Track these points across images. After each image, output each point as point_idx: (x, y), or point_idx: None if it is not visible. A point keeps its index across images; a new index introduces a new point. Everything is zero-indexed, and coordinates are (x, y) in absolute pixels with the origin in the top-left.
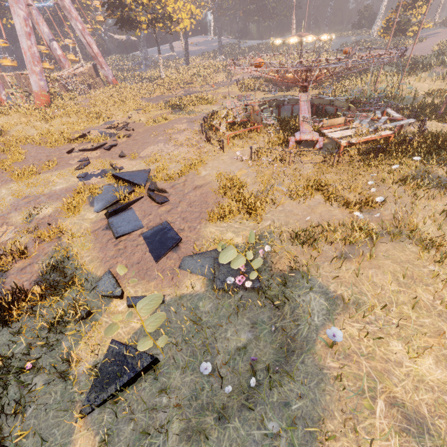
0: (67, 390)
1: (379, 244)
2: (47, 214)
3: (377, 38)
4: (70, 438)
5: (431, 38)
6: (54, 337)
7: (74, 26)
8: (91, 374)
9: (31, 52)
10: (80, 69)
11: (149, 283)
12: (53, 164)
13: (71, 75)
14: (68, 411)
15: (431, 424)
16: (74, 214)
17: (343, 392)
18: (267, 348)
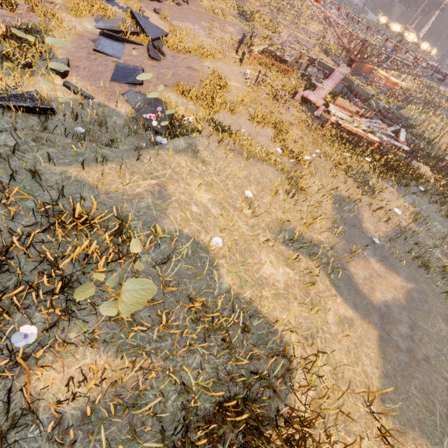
0: None
1: (267, 165)
2: (55, 2)
3: None
4: None
5: None
6: None
7: None
8: (5, 92)
9: None
10: None
11: (91, 86)
12: None
13: None
14: None
15: (170, 202)
16: (75, 15)
17: (139, 166)
18: None
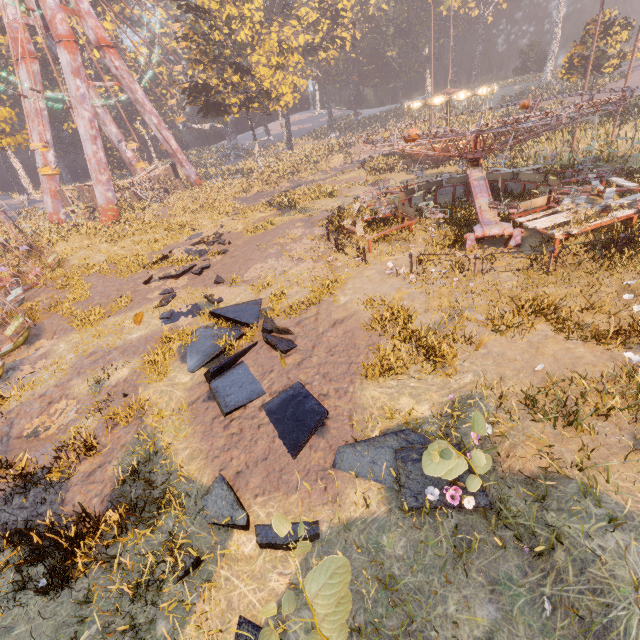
0: None
1: None
2: (122, 378)
3: (553, 82)
4: None
5: (638, 71)
6: (142, 610)
7: (148, 121)
8: None
9: (97, 159)
10: (155, 171)
11: (289, 498)
12: (126, 301)
13: (144, 180)
14: None
15: None
16: (160, 377)
17: None
18: None
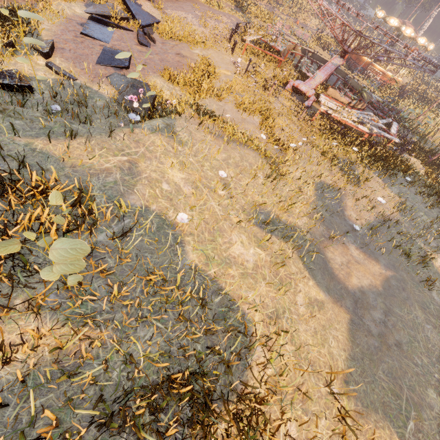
0: None
1: (249, 150)
2: None
3: None
4: None
5: None
6: None
7: None
8: None
9: None
10: None
11: (75, 68)
12: None
13: None
14: None
15: (139, 178)
16: None
17: (110, 142)
18: None
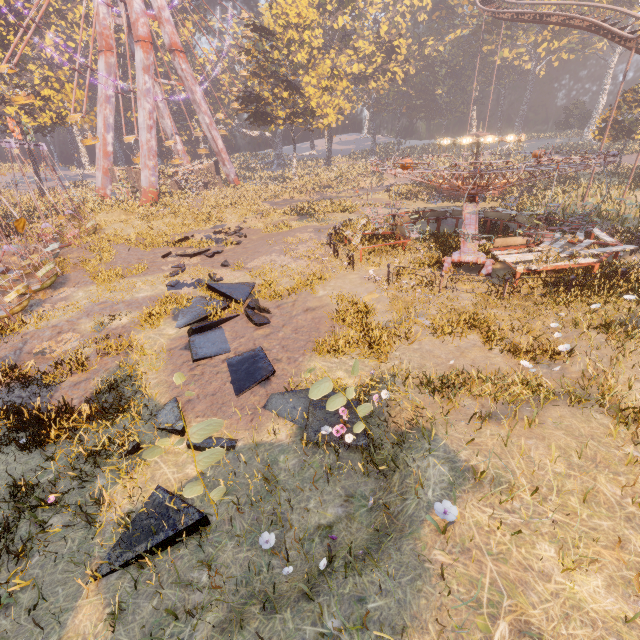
0: (87, 540)
1: (551, 407)
2: (122, 324)
3: (593, 141)
4: (74, 603)
5: None
6: (89, 471)
7: (201, 120)
8: (121, 524)
9: (149, 146)
10: (199, 166)
11: None
12: (143, 268)
13: (187, 172)
14: (81, 566)
15: None
16: (151, 327)
17: (447, 599)
18: (361, 532)
